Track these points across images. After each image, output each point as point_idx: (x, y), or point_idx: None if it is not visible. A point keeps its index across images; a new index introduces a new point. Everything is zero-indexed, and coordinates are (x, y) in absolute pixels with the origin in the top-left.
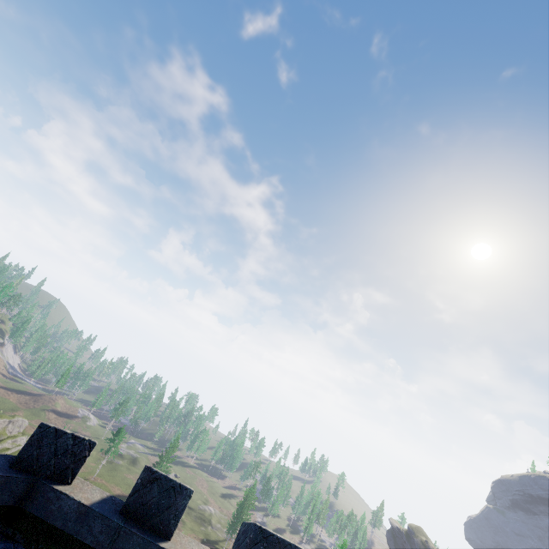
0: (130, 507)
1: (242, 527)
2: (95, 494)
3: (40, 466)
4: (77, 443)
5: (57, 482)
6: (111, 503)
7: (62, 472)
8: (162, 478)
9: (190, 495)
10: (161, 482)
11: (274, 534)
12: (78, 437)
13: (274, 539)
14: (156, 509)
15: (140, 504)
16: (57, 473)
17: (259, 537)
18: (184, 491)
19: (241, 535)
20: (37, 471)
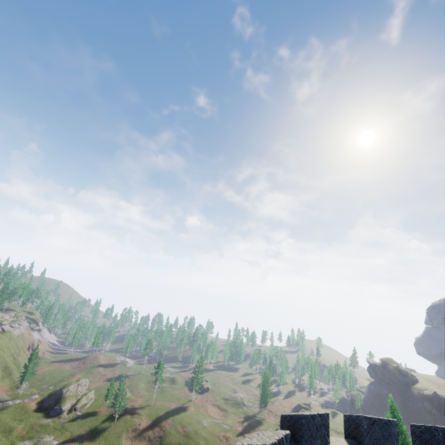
0: (369, 443)
1: (415, 428)
2: (341, 442)
3: (314, 439)
4: (322, 418)
5: (324, 444)
6: (354, 444)
7: (323, 438)
8: (376, 420)
9: (396, 424)
10: (377, 422)
11: None
12: (321, 414)
13: None
14: (383, 439)
15: (373, 440)
16: (322, 440)
17: (444, 433)
18: (392, 422)
19: (421, 434)
20: (314, 443)
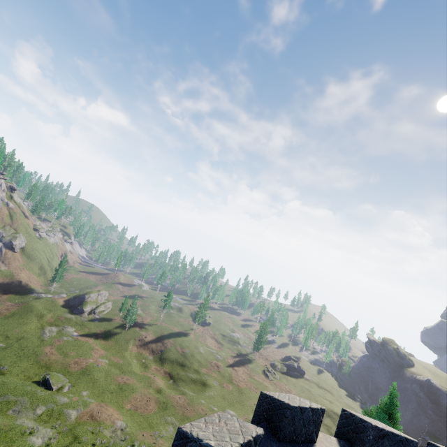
0: None
1: None
2: (332, 444)
3: (297, 436)
4: (314, 413)
5: (309, 443)
6: None
7: (310, 435)
8: (389, 434)
9: (416, 446)
10: (389, 437)
11: None
12: (314, 408)
13: None
14: None
15: None
16: (307, 437)
17: None
18: (411, 443)
19: None
20: (295, 440)
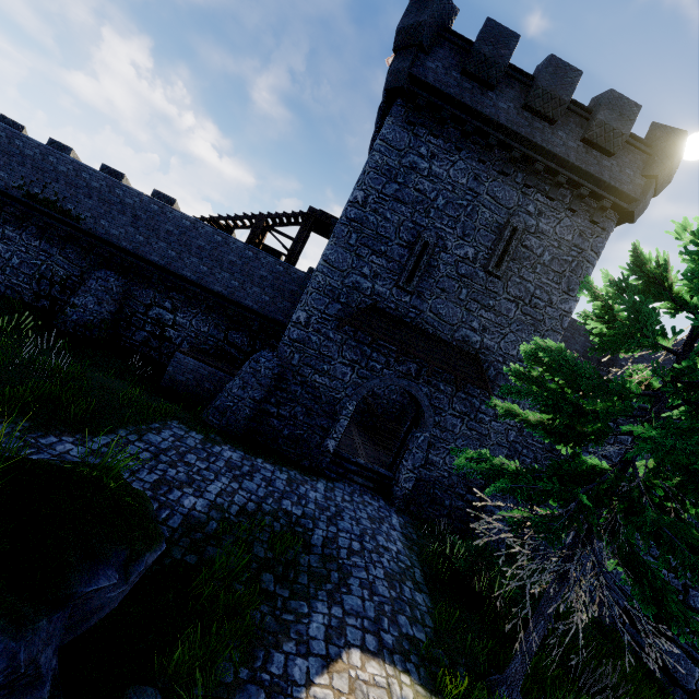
0: None
1: None
2: None
3: None
4: (15, 124)
5: None
6: None
7: None
8: (58, 143)
9: (71, 150)
10: (58, 144)
11: (111, 168)
12: (15, 121)
13: (111, 169)
14: None
15: None
16: None
17: (104, 168)
18: (69, 148)
19: None
20: None
